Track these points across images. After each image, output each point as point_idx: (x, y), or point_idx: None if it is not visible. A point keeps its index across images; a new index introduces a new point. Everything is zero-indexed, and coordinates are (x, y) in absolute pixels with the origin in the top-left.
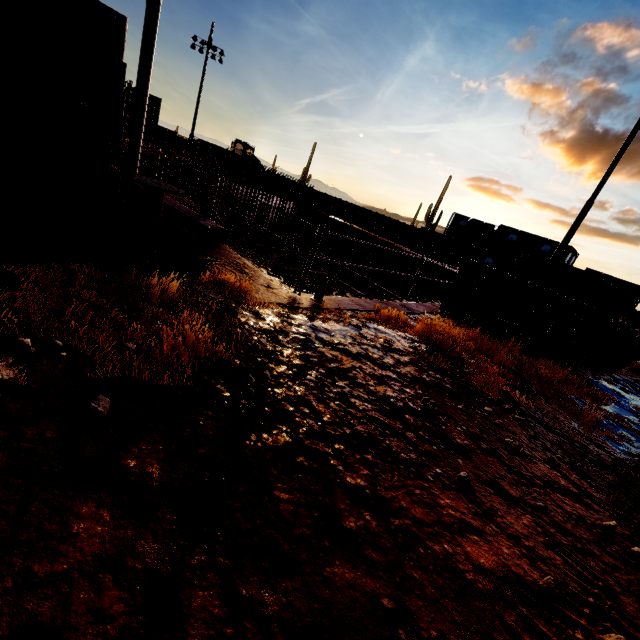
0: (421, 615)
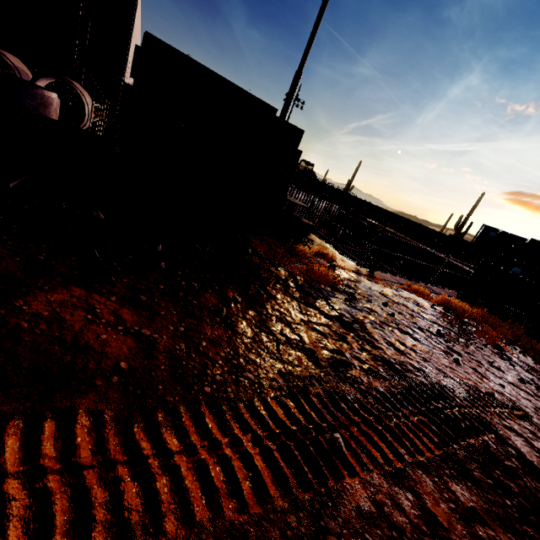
0: (429, 373)
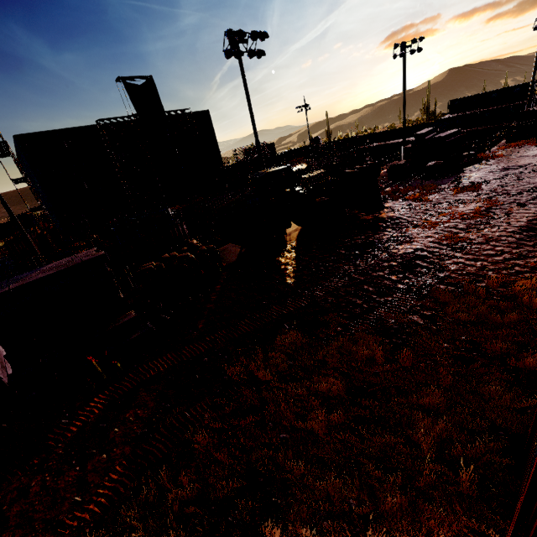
0: None
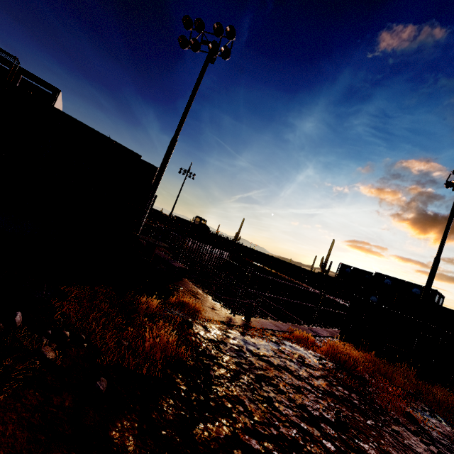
0: None
